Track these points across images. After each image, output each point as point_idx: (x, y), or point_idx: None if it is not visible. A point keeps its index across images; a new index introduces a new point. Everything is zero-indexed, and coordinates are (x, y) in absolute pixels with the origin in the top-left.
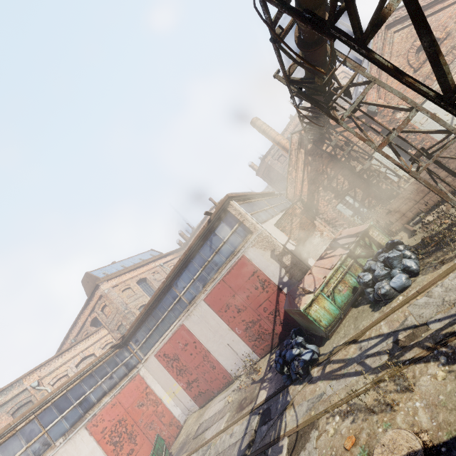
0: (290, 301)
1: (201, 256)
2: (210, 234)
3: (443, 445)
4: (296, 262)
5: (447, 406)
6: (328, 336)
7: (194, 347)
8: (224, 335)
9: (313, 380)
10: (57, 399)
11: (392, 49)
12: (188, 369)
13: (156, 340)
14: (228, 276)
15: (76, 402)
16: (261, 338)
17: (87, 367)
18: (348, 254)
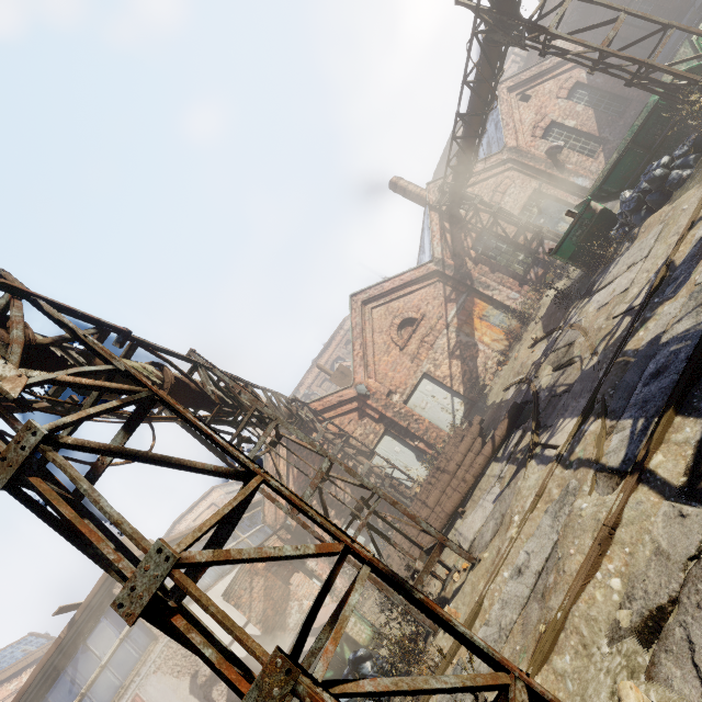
0: None
1: None
2: (75, 651)
3: None
4: (236, 696)
5: None
6: None
7: None
8: None
9: None
10: None
11: (374, 325)
12: None
13: None
14: None
15: None
16: None
17: None
18: None
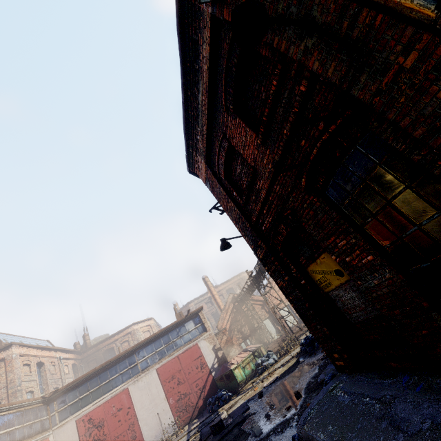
0: (223, 369)
1: (169, 336)
2: (182, 324)
3: (280, 375)
4: (224, 356)
5: (281, 371)
6: (238, 390)
7: (126, 413)
8: (158, 404)
9: (234, 398)
10: (0, 415)
11: None
12: (106, 439)
13: (88, 402)
14: (182, 355)
15: (9, 429)
16: (186, 410)
17: (26, 401)
18: (252, 353)
